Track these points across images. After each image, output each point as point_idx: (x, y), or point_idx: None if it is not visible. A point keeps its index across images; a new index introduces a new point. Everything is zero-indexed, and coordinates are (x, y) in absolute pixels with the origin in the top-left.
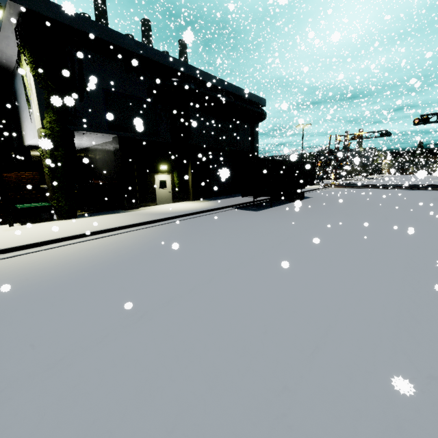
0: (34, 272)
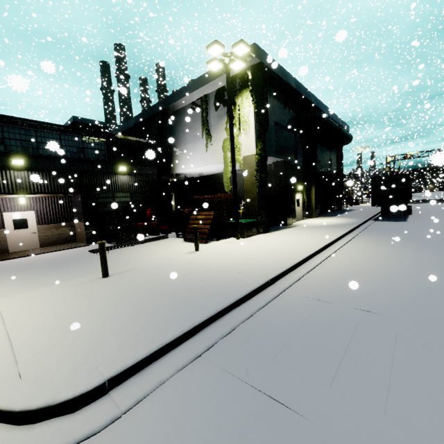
0: (399, 261)
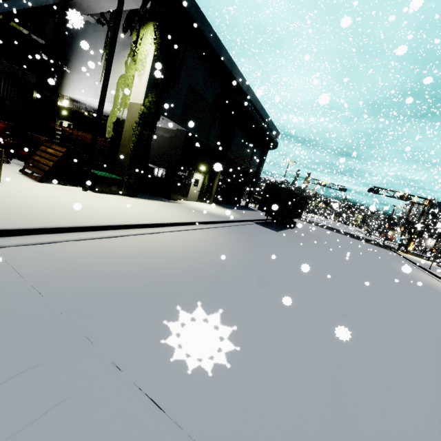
0: (201, 257)
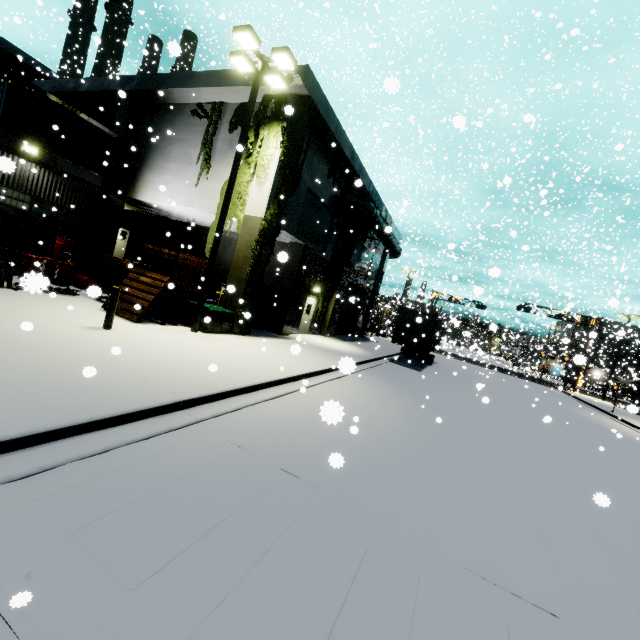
0: (380, 416)
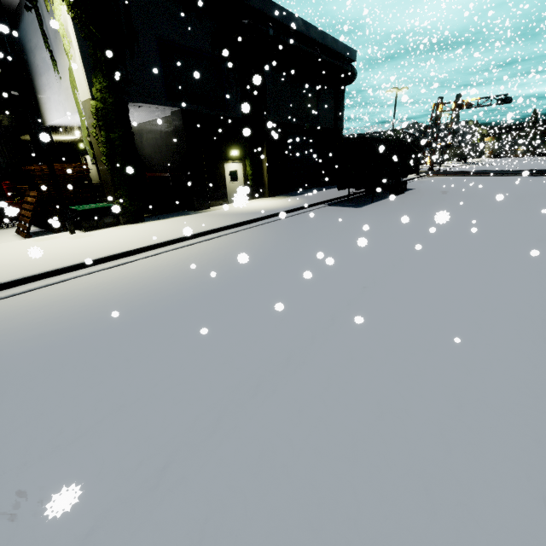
0: (159, 282)
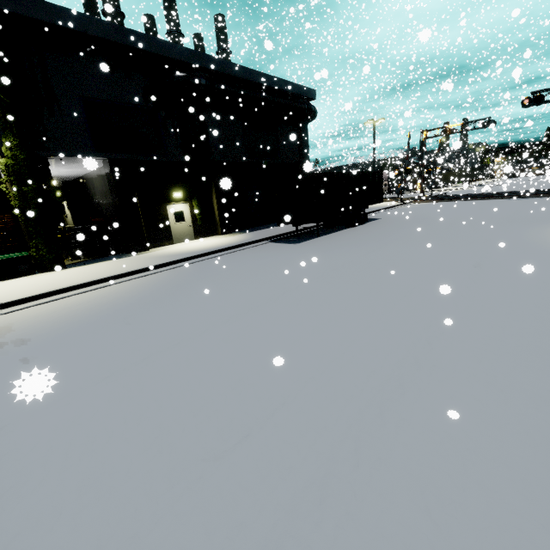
0: None
